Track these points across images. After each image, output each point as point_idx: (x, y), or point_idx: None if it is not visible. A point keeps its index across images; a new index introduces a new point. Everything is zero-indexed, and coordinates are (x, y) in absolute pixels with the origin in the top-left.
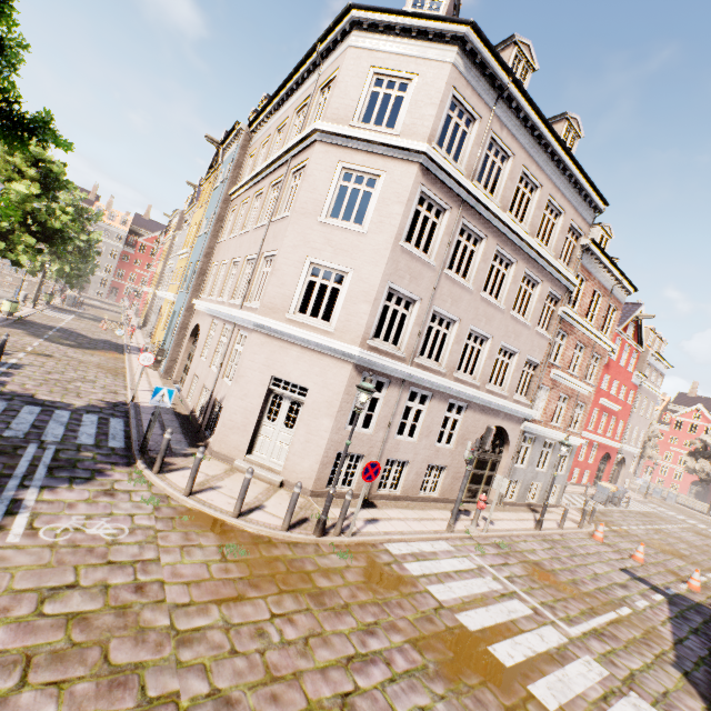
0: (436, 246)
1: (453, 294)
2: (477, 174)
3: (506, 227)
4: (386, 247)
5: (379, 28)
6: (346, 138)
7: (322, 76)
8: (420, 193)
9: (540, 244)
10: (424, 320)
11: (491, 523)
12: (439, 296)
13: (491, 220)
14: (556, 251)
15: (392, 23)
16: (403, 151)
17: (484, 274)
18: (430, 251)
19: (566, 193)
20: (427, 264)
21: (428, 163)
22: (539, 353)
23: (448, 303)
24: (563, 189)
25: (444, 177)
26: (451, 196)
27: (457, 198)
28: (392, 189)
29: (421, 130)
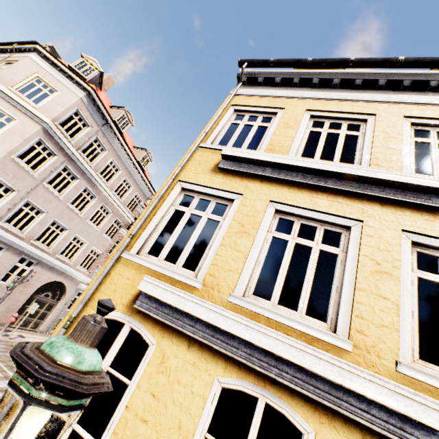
0: (42, 168)
1: (47, 197)
2: (83, 148)
3: (95, 178)
4: (0, 153)
5: (50, 61)
6: (2, 92)
7: (11, 58)
8: (40, 140)
9: (115, 195)
10: (17, 203)
11: (23, 337)
12: (35, 194)
13: (86, 172)
14: (125, 202)
15: (57, 64)
16: (36, 116)
17: (74, 195)
18: (37, 169)
19: (136, 179)
20: (31, 175)
21: (49, 129)
22: (102, 248)
23: (41, 200)
24: (135, 177)
25: (59, 140)
26: (62, 150)
27: (65, 152)
28: (20, 129)
29: (52, 113)
